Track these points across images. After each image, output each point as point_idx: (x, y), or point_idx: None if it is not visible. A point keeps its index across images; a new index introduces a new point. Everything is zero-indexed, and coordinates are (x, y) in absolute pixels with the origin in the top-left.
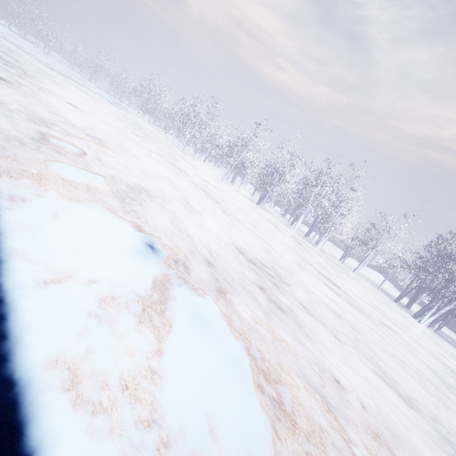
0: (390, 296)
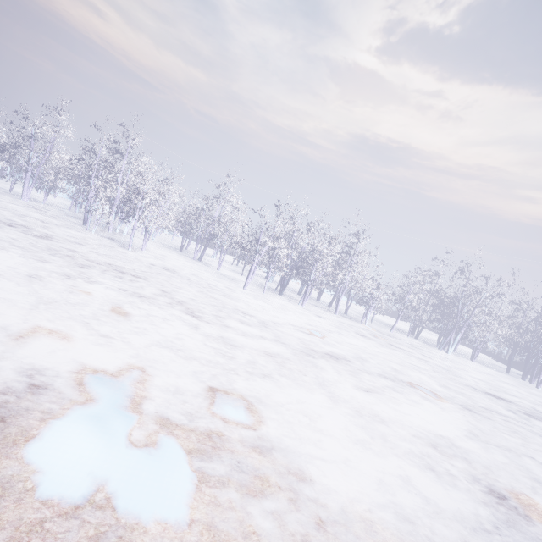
0: (401, 331)
